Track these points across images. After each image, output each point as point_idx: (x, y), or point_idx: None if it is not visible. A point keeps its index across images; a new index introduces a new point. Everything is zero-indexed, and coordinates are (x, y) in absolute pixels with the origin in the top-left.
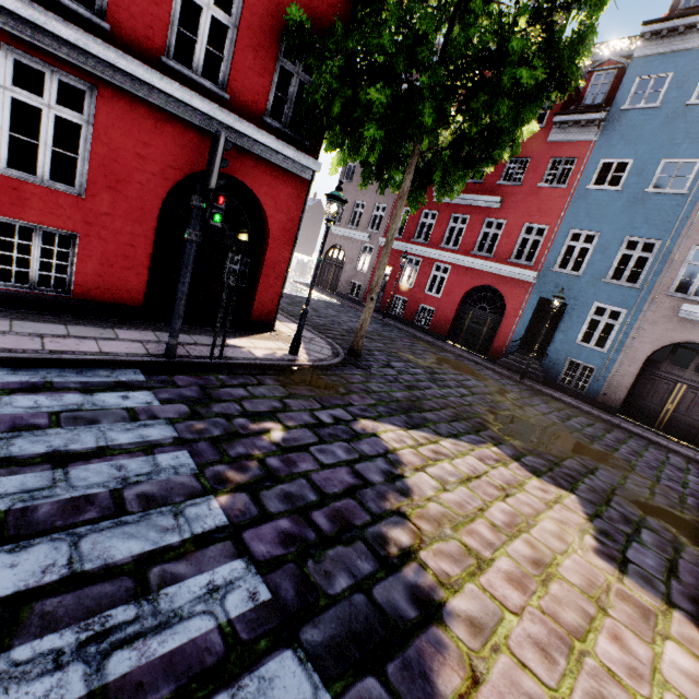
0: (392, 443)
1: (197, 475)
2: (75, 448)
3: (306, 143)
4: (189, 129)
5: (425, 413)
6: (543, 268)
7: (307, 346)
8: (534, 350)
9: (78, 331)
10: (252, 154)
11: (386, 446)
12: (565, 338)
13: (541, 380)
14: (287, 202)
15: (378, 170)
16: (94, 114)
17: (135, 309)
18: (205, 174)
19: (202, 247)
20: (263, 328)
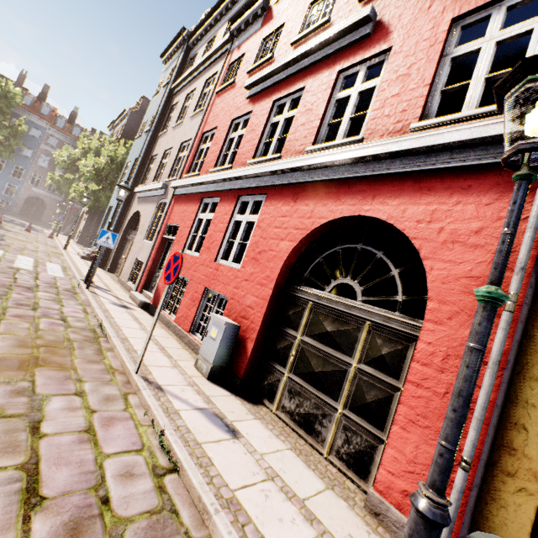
0: None
1: None
2: None
3: None
4: None
5: None
6: None
7: None
8: None
9: None
10: None
11: None
12: None
13: None
14: None
15: None
16: None
17: None
18: None
19: None
20: None
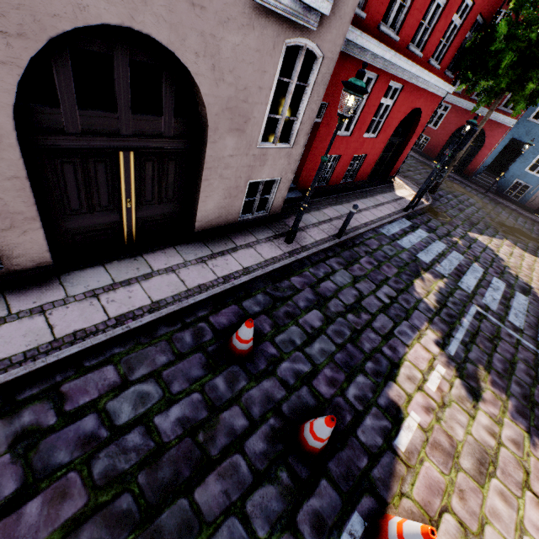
0: (484, 242)
1: (465, 258)
2: (439, 252)
3: (453, 77)
4: (418, 91)
5: (477, 226)
6: (522, 117)
7: (412, 190)
8: (500, 176)
9: (373, 201)
10: (431, 93)
11: (483, 244)
12: (519, 167)
13: (494, 192)
14: (429, 112)
15: (475, 82)
16: (395, 98)
17: (364, 182)
18: (460, 144)
19: (389, 145)
20: (390, 179)
